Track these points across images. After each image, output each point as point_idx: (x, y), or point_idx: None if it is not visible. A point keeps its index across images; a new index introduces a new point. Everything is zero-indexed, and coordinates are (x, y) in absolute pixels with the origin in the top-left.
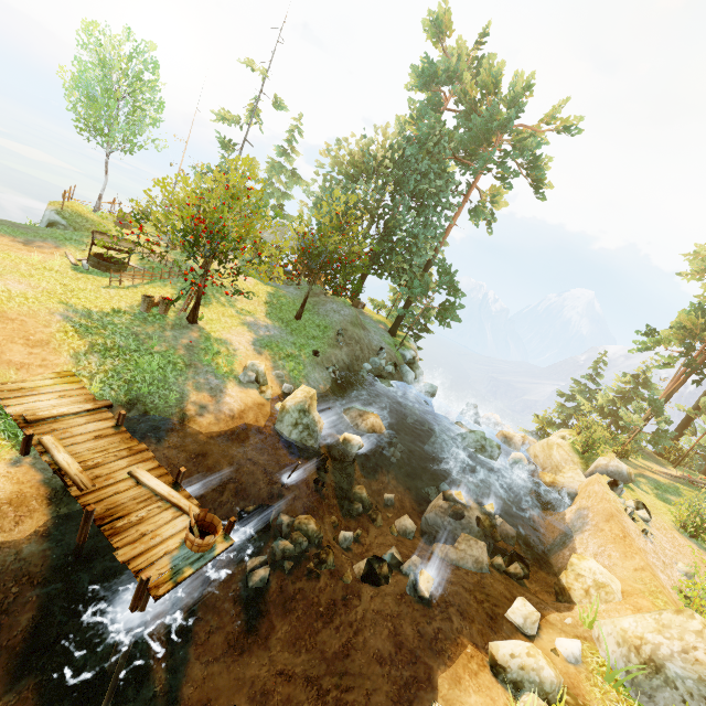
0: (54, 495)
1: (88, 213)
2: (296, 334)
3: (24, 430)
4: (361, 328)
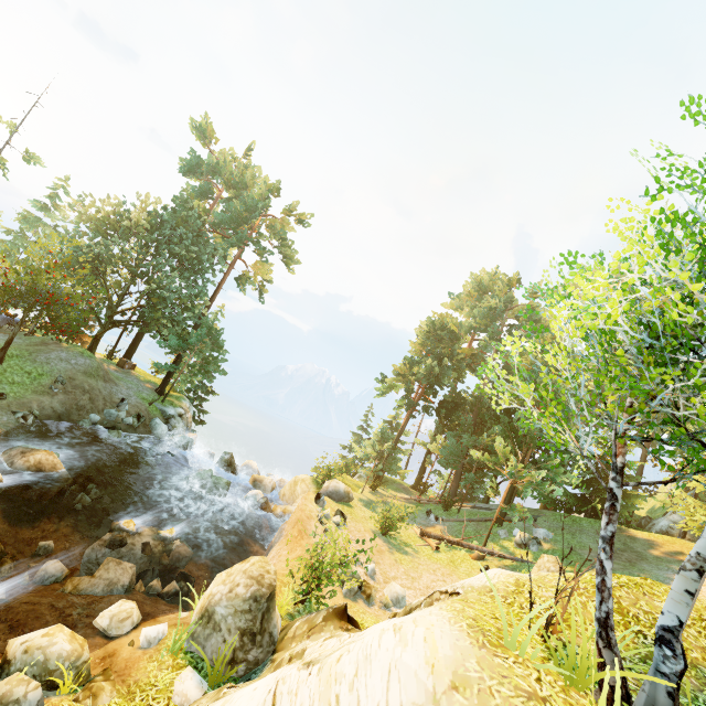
0: None
1: None
2: None
3: None
4: (101, 379)
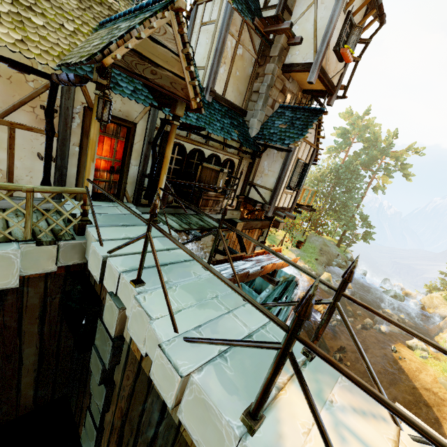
0: None
1: None
2: (305, 252)
3: None
4: (327, 246)
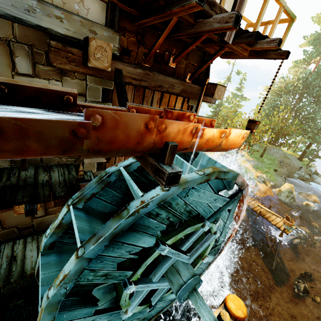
0: None
1: None
2: (263, 163)
3: None
4: (288, 158)
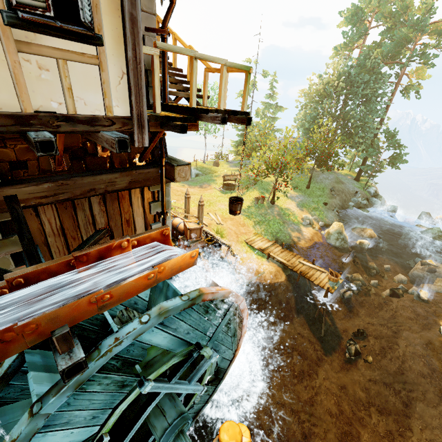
0: (283, 270)
1: (203, 165)
2: (311, 197)
3: (263, 252)
4: (341, 183)
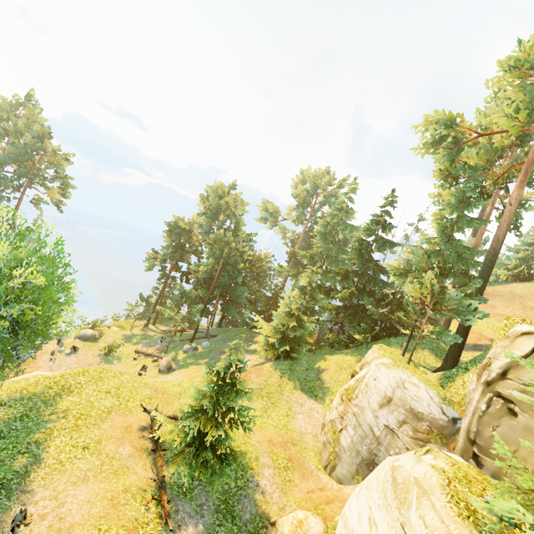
0: None
1: None
2: None
3: None
4: None
